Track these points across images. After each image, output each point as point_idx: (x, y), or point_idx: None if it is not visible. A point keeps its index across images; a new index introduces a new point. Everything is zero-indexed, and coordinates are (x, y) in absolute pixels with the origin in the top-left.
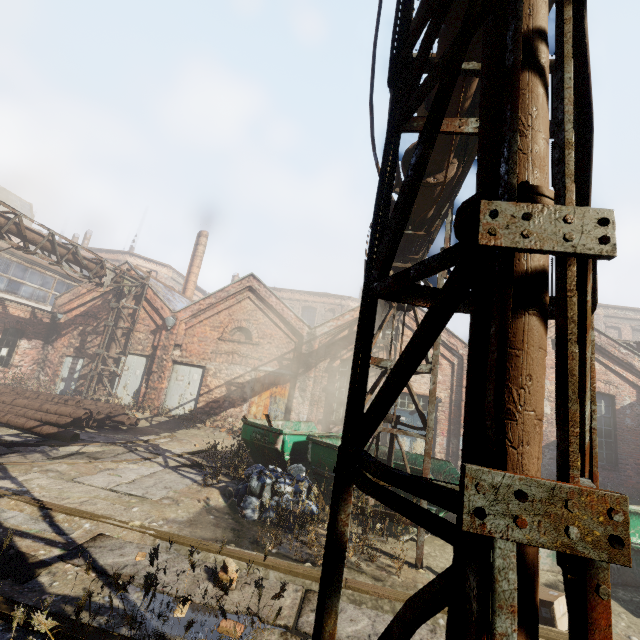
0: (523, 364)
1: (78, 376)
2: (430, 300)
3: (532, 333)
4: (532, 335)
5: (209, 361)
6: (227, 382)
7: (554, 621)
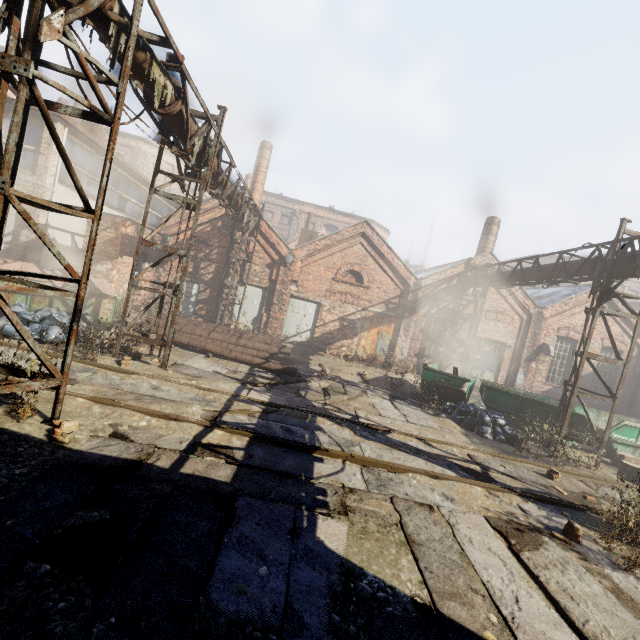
0: None
1: (195, 300)
2: None
3: None
4: None
5: (324, 298)
6: (340, 318)
7: None
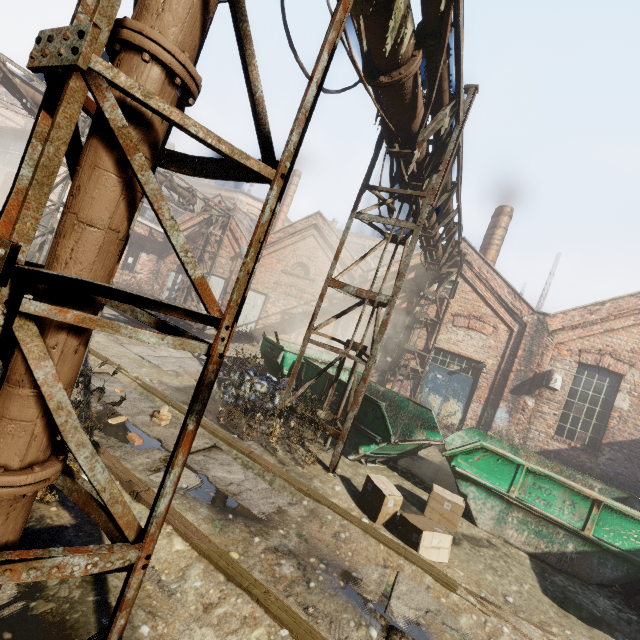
0: (78, 177)
1: (178, 288)
2: (180, 165)
3: (91, 153)
4: (90, 154)
5: (271, 290)
6: (282, 311)
7: (418, 546)
